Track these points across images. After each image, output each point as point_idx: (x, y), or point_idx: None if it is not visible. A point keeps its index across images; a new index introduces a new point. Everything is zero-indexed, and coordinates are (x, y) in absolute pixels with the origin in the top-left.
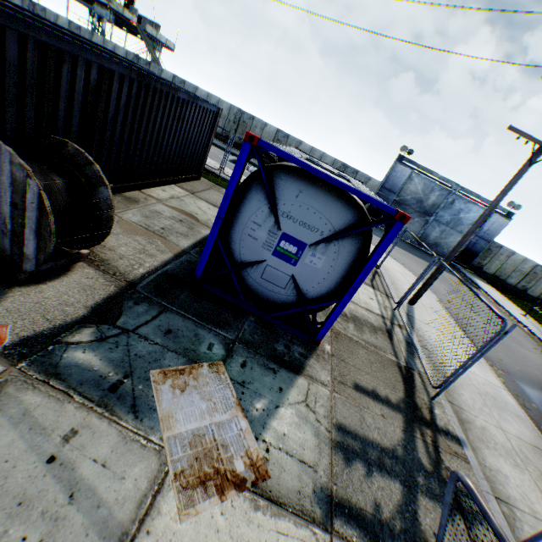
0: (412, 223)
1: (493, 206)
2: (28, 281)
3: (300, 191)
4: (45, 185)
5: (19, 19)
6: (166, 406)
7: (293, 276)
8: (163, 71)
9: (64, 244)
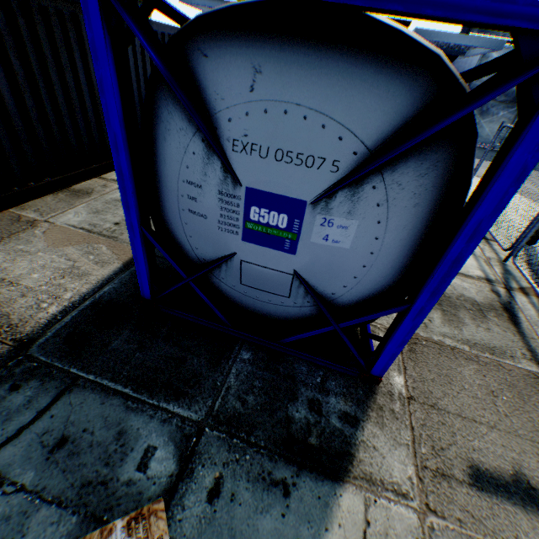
0: (494, 121)
1: None
2: None
3: (255, 72)
4: None
5: None
6: None
7: (296, 274)
8: None
9: None
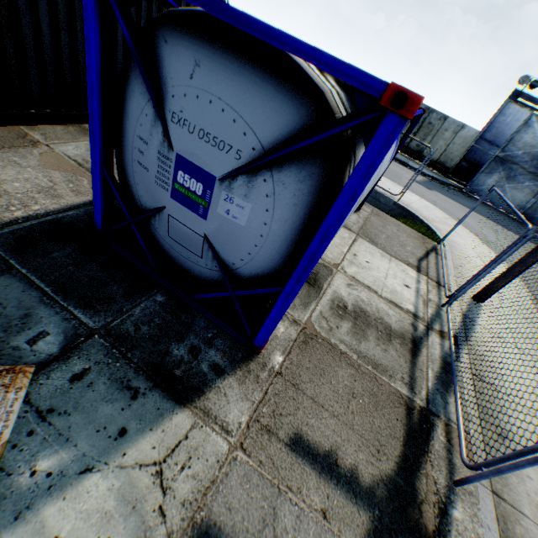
0: (517, 188)
1: None
2: None
3: (195, 65)
4: None
5: None
6: None
7: (206, 237)
8: None
9: None
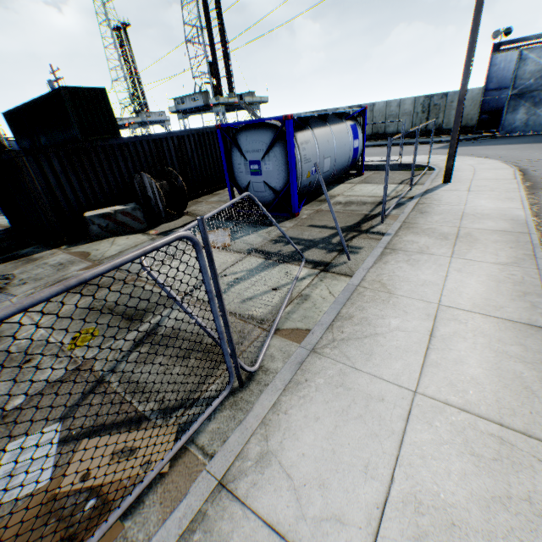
0: None
1: (468, 51)
2: (166, 222)
3: (246, 137)
4: (160, 184)
5: (144, 136)
6: (200, 238)
7: (264, 182)
8: None
9: (178, 211)
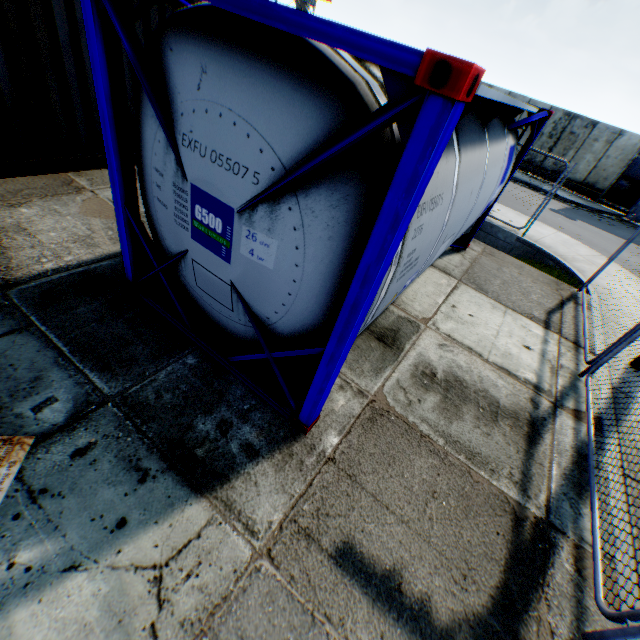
0: None
1: None
2: None
3: (202, 72)
4: None
5: None
6: None
7: (233, 285)
8: None
9: None
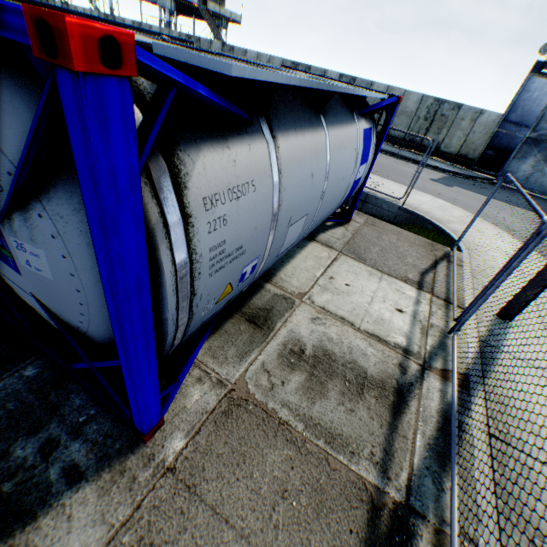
0: None
1: None
2: None
3: None
4: None
5: None
6: None
7: (34, 296)
8: (212, 43)
9: None
